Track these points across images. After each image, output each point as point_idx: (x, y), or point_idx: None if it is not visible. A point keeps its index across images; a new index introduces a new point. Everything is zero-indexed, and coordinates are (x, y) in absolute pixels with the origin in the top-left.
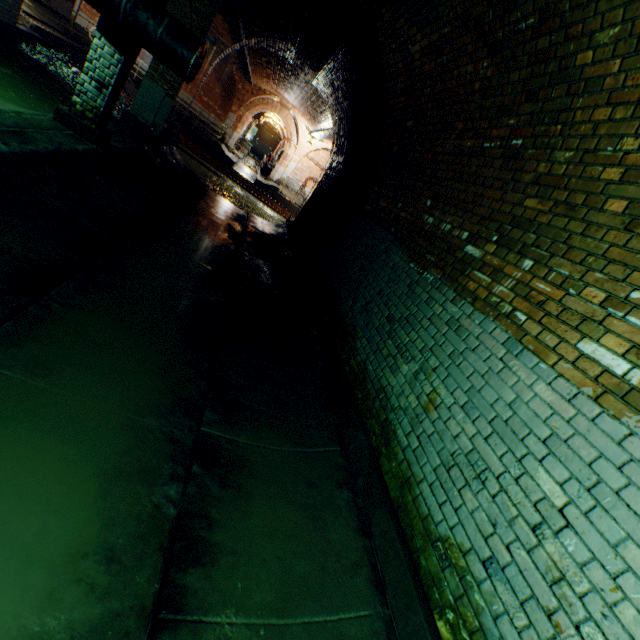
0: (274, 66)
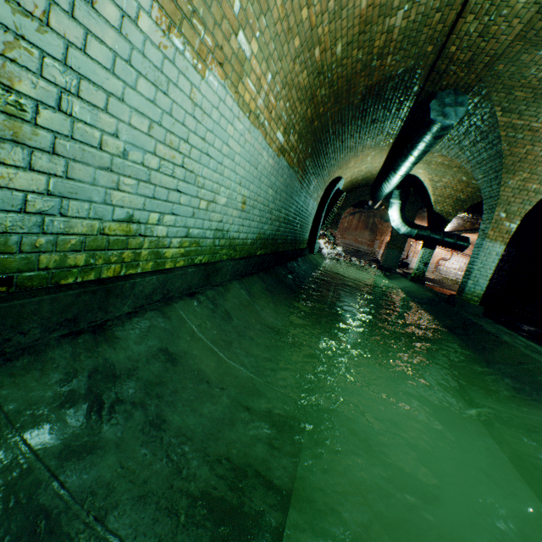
0: (422, 214)
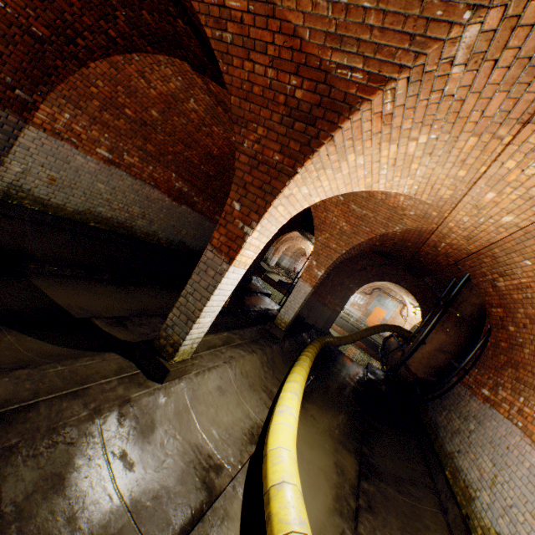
0: None
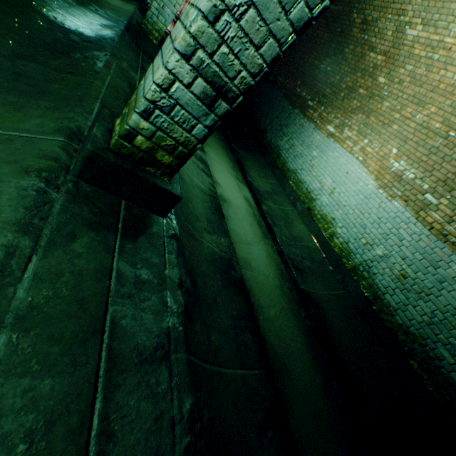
0: None
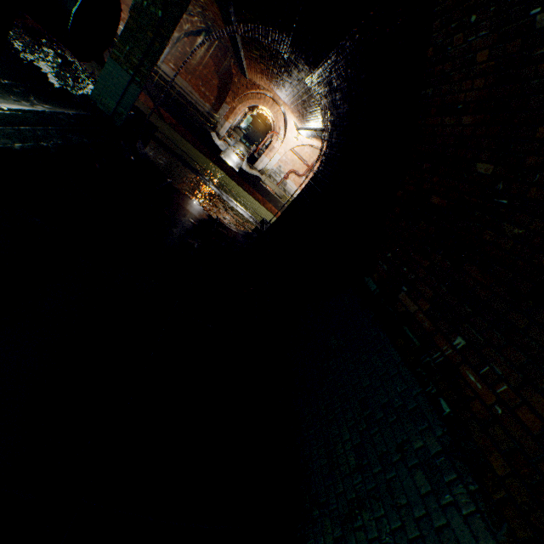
0: (267, 61)
